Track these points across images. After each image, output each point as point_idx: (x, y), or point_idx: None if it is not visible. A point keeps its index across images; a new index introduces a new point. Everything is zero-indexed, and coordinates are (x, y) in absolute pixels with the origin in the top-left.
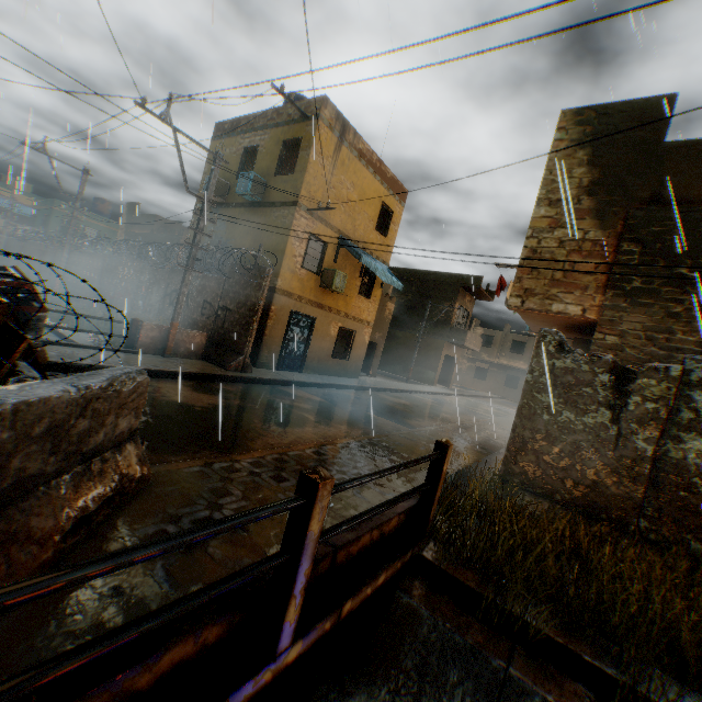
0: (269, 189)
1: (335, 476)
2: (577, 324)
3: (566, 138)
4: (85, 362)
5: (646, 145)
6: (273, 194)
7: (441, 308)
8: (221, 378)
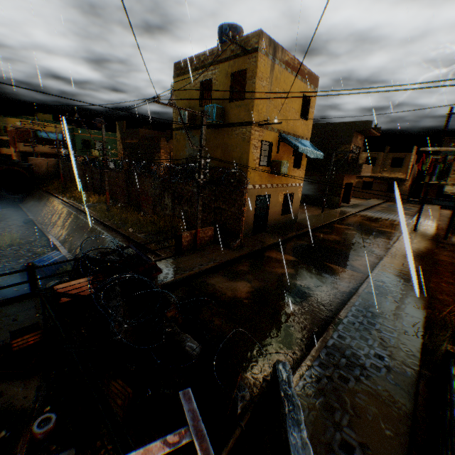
0: (227, 113)
1: (367, 363)
2: None
3: None
4: (171, 279)
5: None
6: (231, 117)
7: (339, 150)
8: (234, 260)
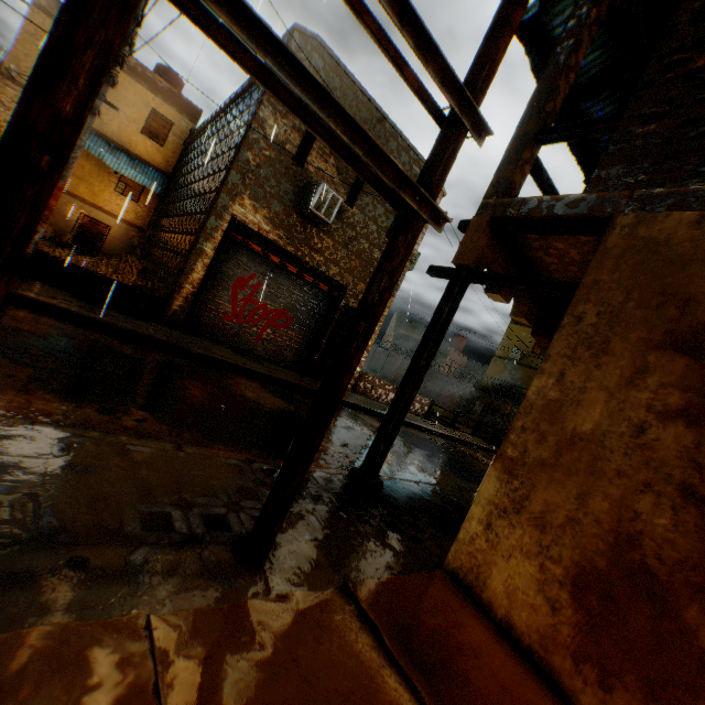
0: None
1: None
2: None
3: None
4: None
5: None
6: None
7: None
8: None
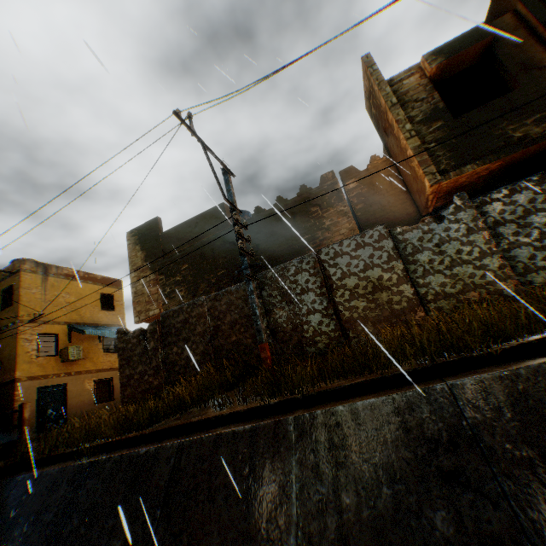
0: (1, 320)
1: None
2: None
3: (131, 243)
4: None
5: (156, 236)
6: (4, 322)
7: None
8: None
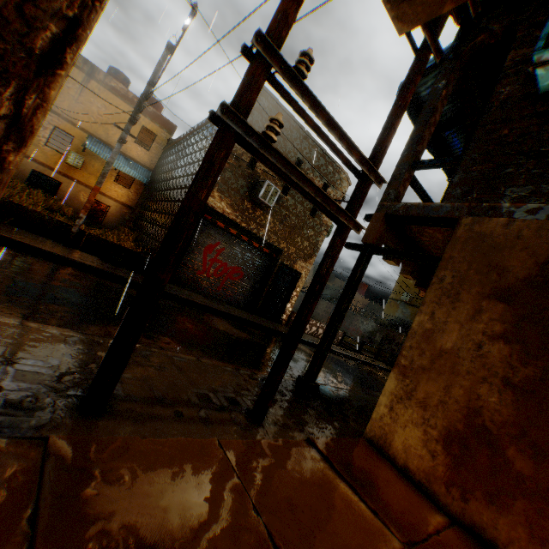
0: None
1: None
2: None
3: None
4: None
5: None
6: None
7: None
8: None
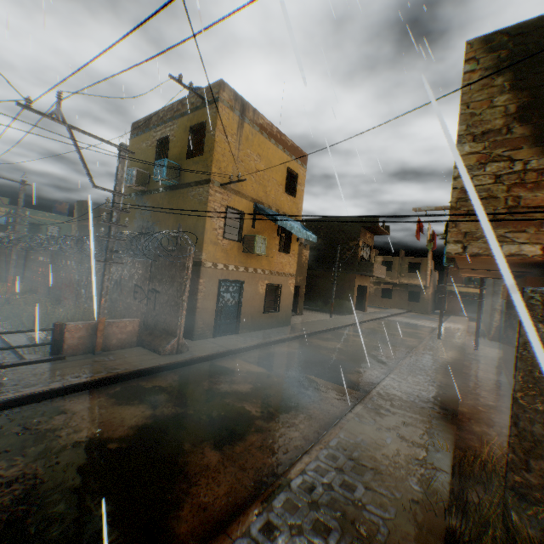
0: (183, 171)
1: None
2: (526, 261)
3: (478, 68)
4: None
5: None
6: (187, 176)
7: (348, 247)
8: (153, 370)
